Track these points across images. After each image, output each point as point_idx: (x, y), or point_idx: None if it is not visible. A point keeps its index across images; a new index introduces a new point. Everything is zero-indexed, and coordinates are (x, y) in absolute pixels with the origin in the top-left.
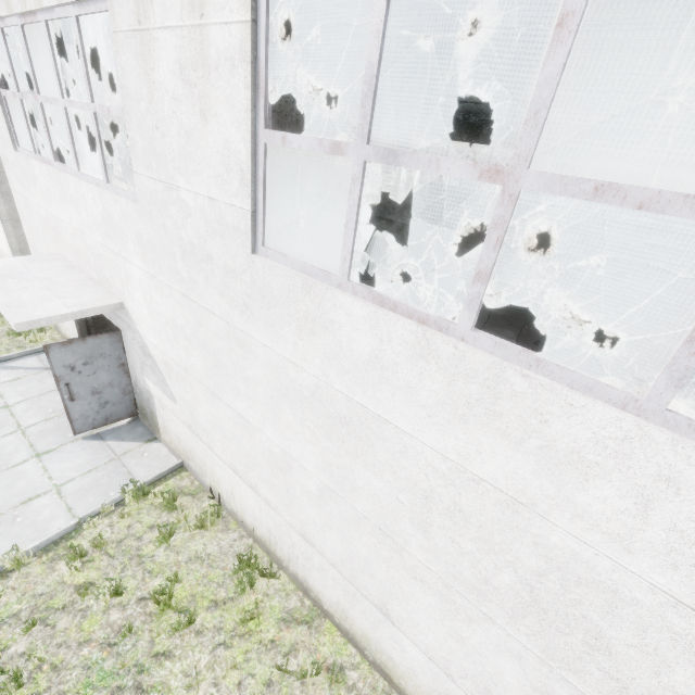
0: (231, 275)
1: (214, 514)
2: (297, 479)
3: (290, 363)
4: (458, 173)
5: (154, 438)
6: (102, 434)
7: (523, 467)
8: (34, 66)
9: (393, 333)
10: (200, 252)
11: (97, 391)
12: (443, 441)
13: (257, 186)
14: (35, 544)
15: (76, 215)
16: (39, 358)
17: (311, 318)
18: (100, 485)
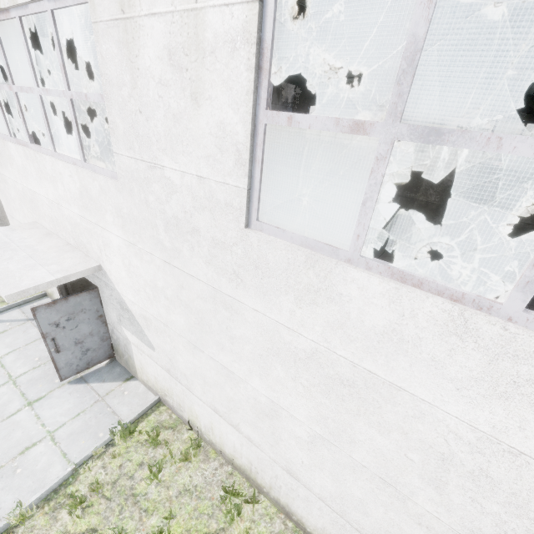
0: (220, 246)
1: (195, 446)
2: (284, 425)
3: (284, 327)
4: (529, 151)
5: (131, 376)
6: (85, 377)
7: None
8: (7, 59)
9: (419, 310)
10: (185, 225)
11: (79, 341)
12: (473, 413)
13: (254, 165)
14: (36, 496)
15: (53, 190)
16: (21, 311)
17: (313, 290)
18: (89, 428)
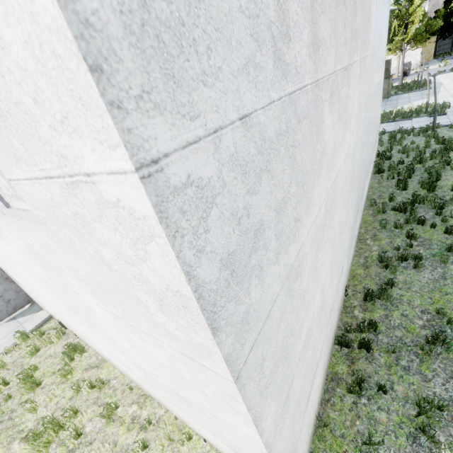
0: None
1: (60, 333)
2: (43, 297)
3: None
4: None
5: (41, 309)
6: (15, 317)
7: (10, 248)
8: None
9: None
10: None
11: None
12: (8, 251)
13: None
14: None
15: None
16: None
17: None
18: (9, 340)
